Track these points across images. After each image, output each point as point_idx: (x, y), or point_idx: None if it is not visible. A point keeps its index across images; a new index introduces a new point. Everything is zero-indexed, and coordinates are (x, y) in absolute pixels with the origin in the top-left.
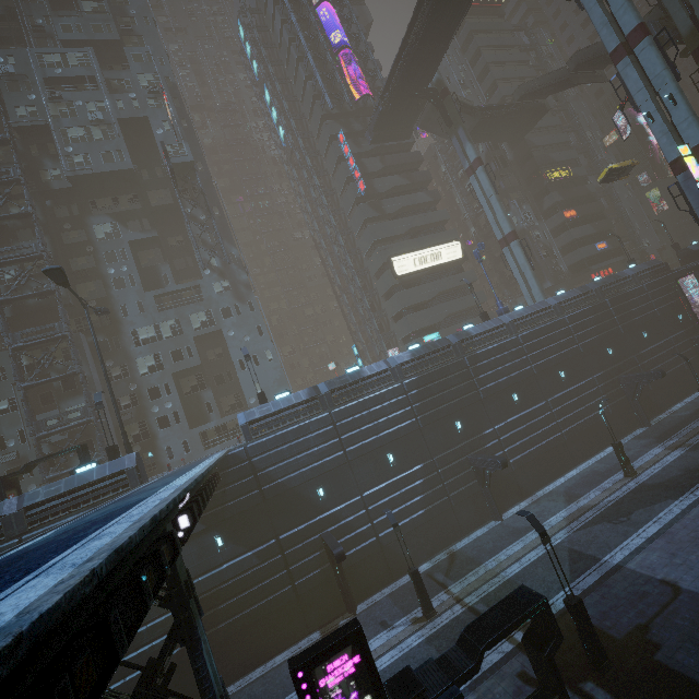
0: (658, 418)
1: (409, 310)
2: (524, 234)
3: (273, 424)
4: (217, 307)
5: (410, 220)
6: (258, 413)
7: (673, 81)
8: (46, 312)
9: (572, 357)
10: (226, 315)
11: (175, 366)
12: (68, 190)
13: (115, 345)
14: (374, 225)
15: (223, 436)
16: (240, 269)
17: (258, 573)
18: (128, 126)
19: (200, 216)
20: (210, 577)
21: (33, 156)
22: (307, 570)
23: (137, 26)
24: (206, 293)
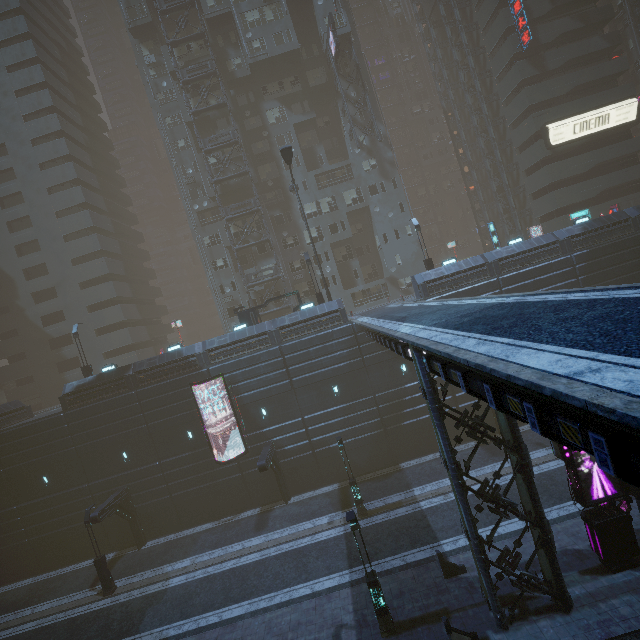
0: None
1: (555, 185)
2: None
3: (446, 285)
4: (366, 185)
5: (575, 76)
6: (433, 275)
7: None
8: (240, 191)
9: None
10: (373, 192)
11: (332, 238)
12: (247, 78)
13: (287, 219)
14: (531, 87)
15: (367, 298)
16: (386, 146)
17: None
18: (291, 1)
19: (351, 94)
20: (398, 390)
21: (220, 47)
22: (468, 399)
23: None
24: (356, 171)
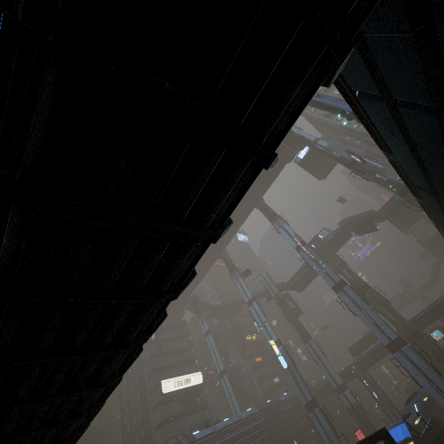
0: None
1: (166, 421)
2: (237, 369)
3: None
4: None
5: (176, 356)
6: None
7: (264, 316)
8: None
9: None
10: None
11: None
12: None
13: None
14: (155, 358)
15: None
16: None
17: None
18: None
19: None
20: None
21: None
22: None
23: None
24: None
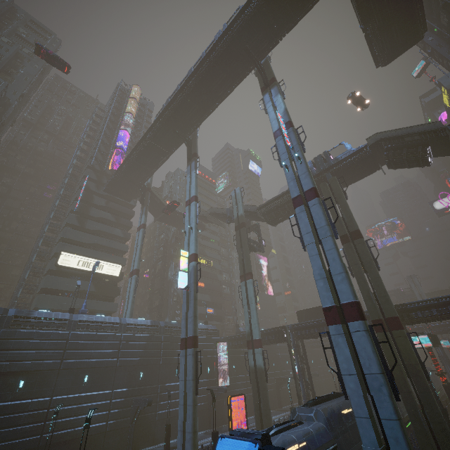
0: (145, 448)
1: (51, 292)
2: (170, 283)
3: None
4: None
5: (99, 238)
6: None
7: (195, 222)
8: None
9: (107, 367)
10: None
11: None
12: None
13: None
14: (69, 228)
15: None
16: None
17: None
18: None
19: None
20: None
21: None
22: None
23: (17, 76)
24: None
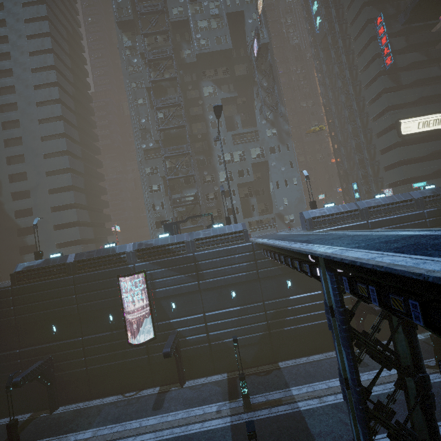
0: None
1: (402, 162)
2: None
3: (327, 222)
4: (267, 146)
5: (420, 90)
6: (318, 213)
7: None
8: (177, 139)
9: None
10: (272, 151)
11: (239, 180)
12: (193, 64)
13: (208, 162)
14: (389, 93)
15: (260, 226)
16: (284, 121)
17: (309, 307)
18: (230, 18)
19: (264, 83)
20: (283, 301)
21: (177, 41)
22: None
23: None
24: (262, 136)
